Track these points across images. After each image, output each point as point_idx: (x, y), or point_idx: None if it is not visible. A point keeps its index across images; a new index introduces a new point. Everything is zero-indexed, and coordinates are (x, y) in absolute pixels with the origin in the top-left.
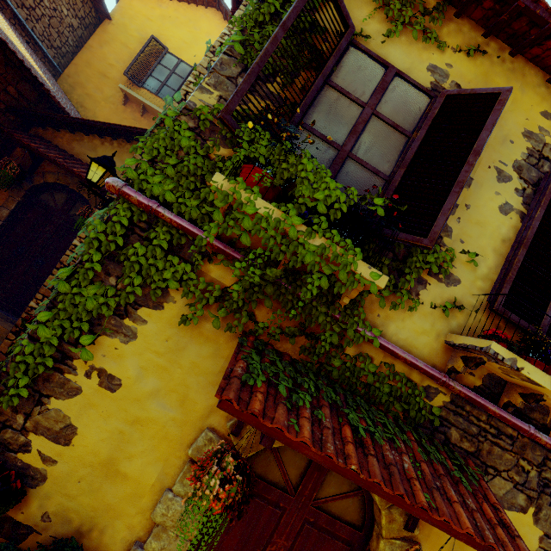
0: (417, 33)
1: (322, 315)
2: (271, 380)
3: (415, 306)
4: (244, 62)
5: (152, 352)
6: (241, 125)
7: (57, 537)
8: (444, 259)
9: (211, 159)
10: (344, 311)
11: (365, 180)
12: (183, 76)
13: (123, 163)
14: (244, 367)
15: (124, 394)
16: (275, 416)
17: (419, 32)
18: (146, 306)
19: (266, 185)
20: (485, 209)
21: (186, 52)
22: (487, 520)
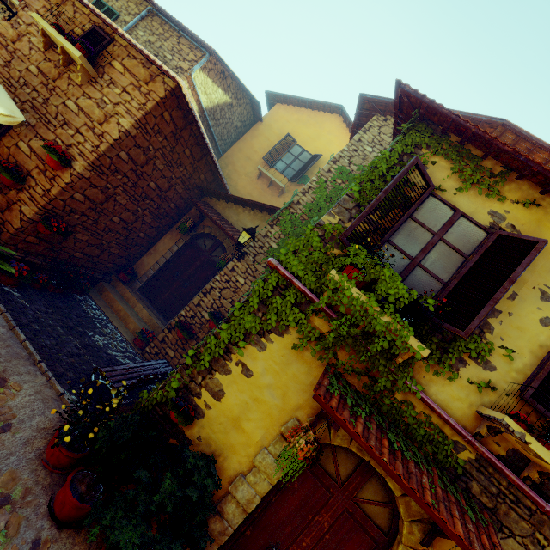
0: (483, 189)
1: (382, 366)
2: (342, 395)
3: (454, 378)
4: (358, 201)
5: (273, 361)
6: (351, 244)
7: (202, 452)
8: (484, 349)
9: (327, 255)
10: (398, 367)
11: (428, 282)
12: (304, 161)
13: (254, 226)
14: (328, 382)
15: (253, 381)
16: (343, 413)
17: (485, 188)
18: (275, 333)
19: (359, 280)
20: (526, 319)
21: (309, 145)
22: (481, 543)
